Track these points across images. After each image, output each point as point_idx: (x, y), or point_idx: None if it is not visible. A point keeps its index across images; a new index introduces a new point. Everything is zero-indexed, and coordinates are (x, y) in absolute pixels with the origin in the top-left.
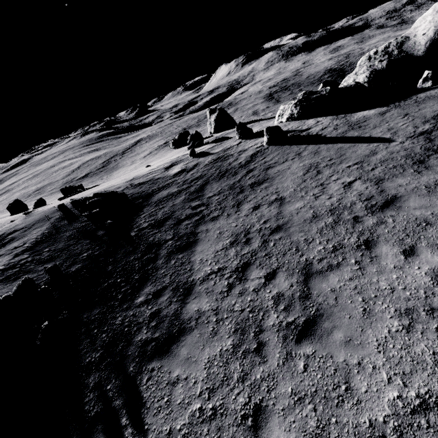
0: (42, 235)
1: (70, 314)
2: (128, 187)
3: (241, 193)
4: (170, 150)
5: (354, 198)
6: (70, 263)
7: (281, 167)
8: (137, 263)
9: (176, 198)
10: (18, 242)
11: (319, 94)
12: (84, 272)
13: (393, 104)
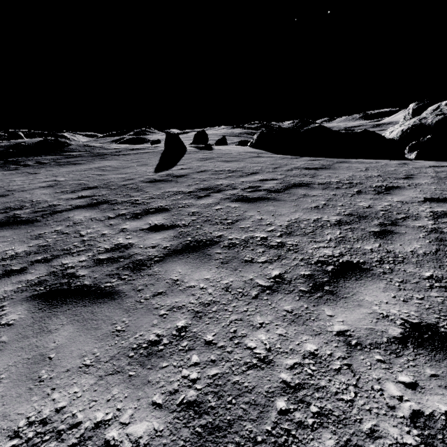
0: None
1: None
2: (80, 145)
3: (57, 165)
4: None
5: (16, 187)
6: None
7: (106, 161)
8: None
9: (57, 156)
10: None
11: (302, 128)
12: None
13: (309, 157)
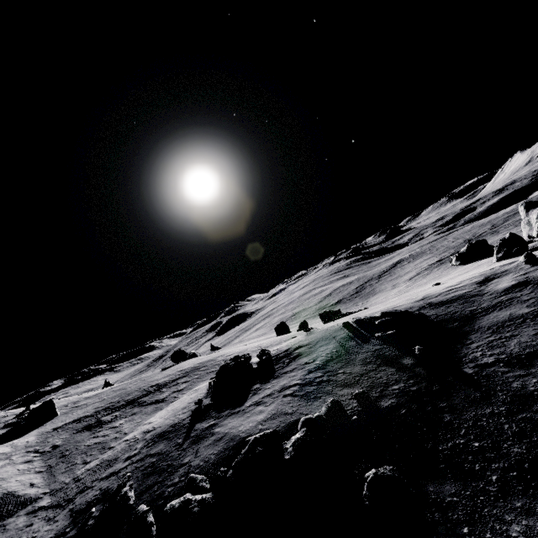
0: (331, 354)
1: (402, 474)
2: (425, 307)
3: None
4: (452, 267)
5: None
6: (377, 395)
7: None
8: (506, 423)
9: (536, 322)
10: (307, 358)
11: None
12: (403, 413)
13: None
